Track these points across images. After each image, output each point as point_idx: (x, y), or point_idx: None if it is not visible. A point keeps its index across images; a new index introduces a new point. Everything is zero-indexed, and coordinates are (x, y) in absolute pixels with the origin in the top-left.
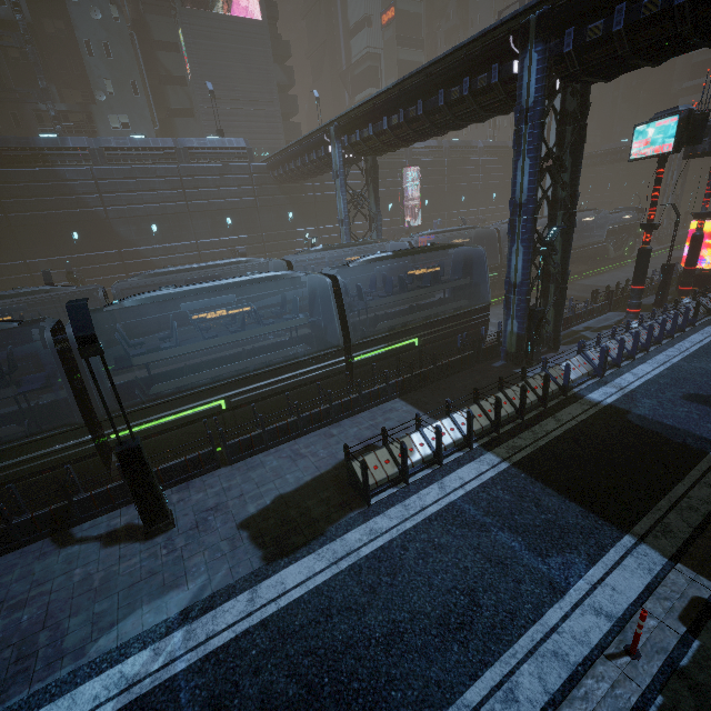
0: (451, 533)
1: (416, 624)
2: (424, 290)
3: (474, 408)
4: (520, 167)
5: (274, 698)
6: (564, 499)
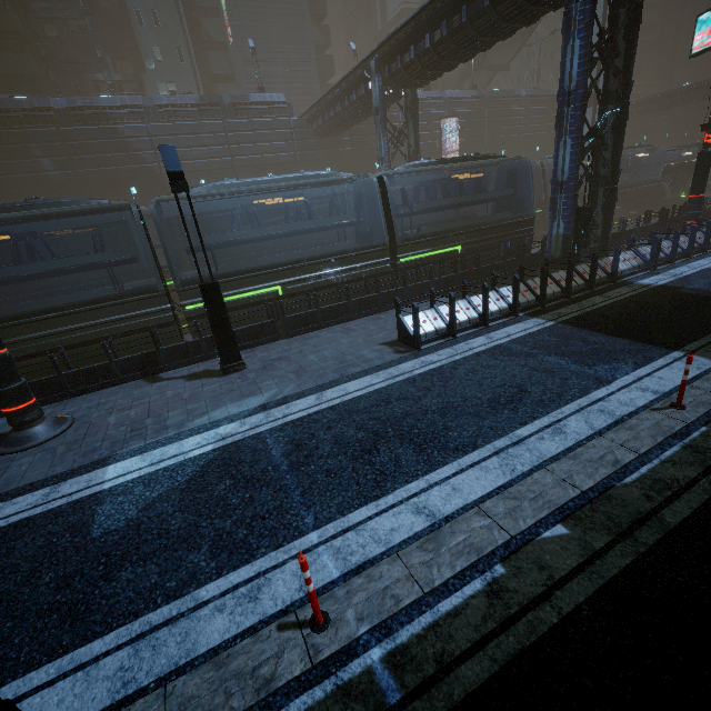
0: (499, 359)
1: (468, 403)
2: (468, 197)
3: (520, 285)
4: (569, 51)
5: (346, 439)
6: (612, 337)
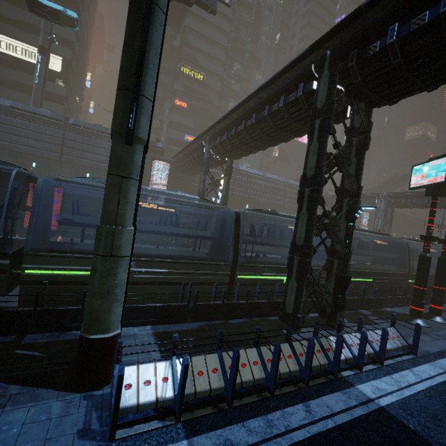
0: None
1: None
2: None
3: None
4: None
5: None
6: None
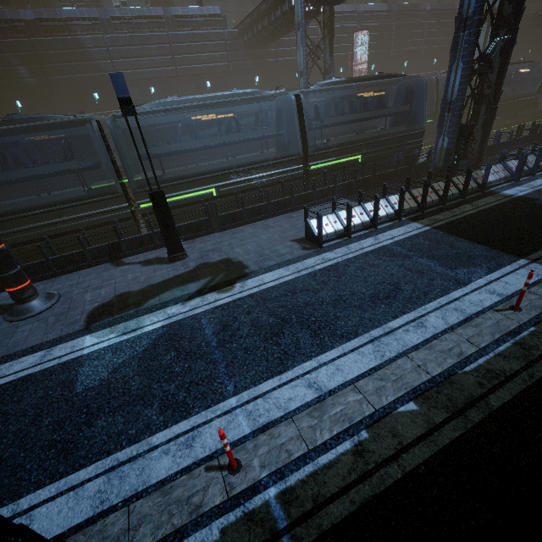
0: (382, 259)
1: (354, 297)
2: (370, 113)
3: (405, 194)
4: None
5: (260, 322)
6: (473, 243)
